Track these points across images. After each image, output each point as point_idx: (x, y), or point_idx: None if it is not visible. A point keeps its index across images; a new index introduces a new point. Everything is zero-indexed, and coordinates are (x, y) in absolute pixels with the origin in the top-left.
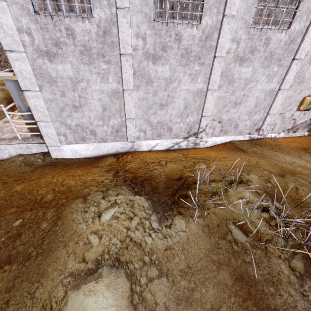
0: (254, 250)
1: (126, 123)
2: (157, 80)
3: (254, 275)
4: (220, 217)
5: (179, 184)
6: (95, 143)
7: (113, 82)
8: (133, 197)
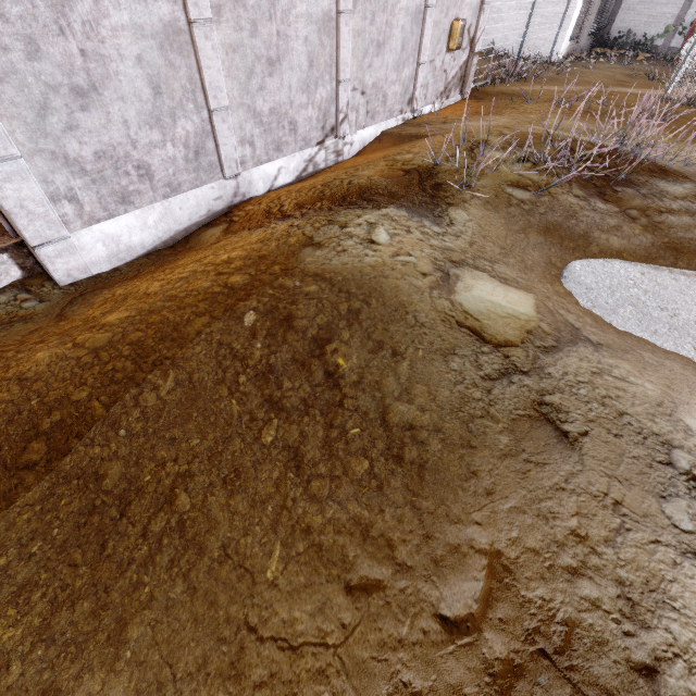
0: (542, 200)
1: (215, 125)
2: None
3: (555, 220)
4: (492, 188)
5: (415, 178)
6: (155, 202)
7: None
8: (381, 211)
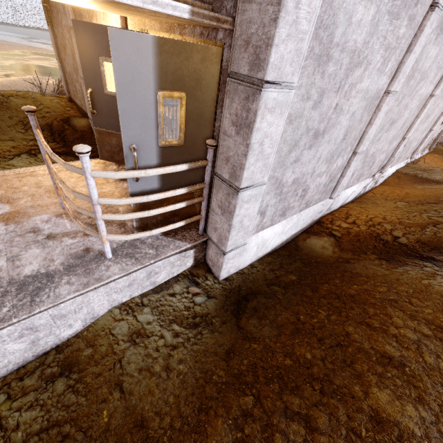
0: None
1: (351, 163)
2: (416, 74)
3: None
4: None
5: None
6: (294, 214)
7: (387, 74)
8: None
